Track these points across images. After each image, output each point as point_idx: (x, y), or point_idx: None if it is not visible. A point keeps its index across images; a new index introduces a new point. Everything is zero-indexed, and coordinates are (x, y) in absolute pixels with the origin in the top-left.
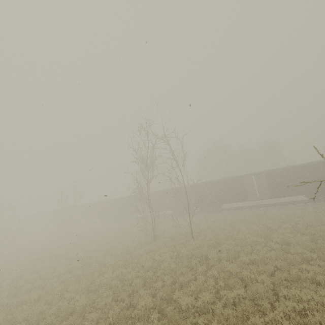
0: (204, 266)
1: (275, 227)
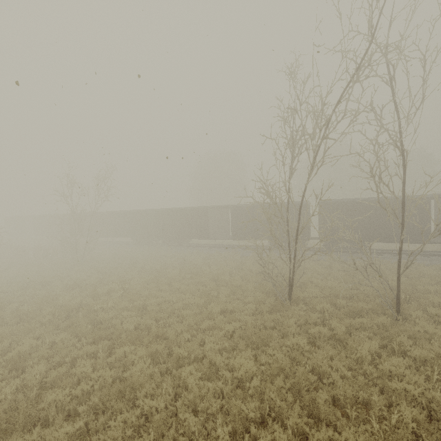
0: None
1: None
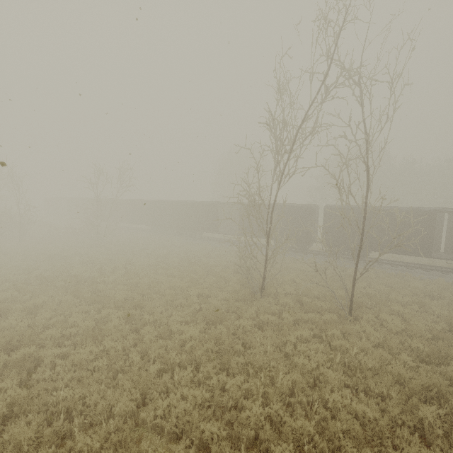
0: None
1: None
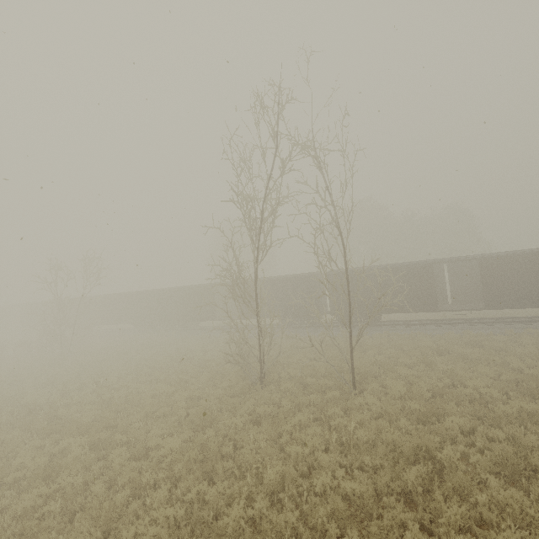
0: (462, 506)
1: (538, 375)
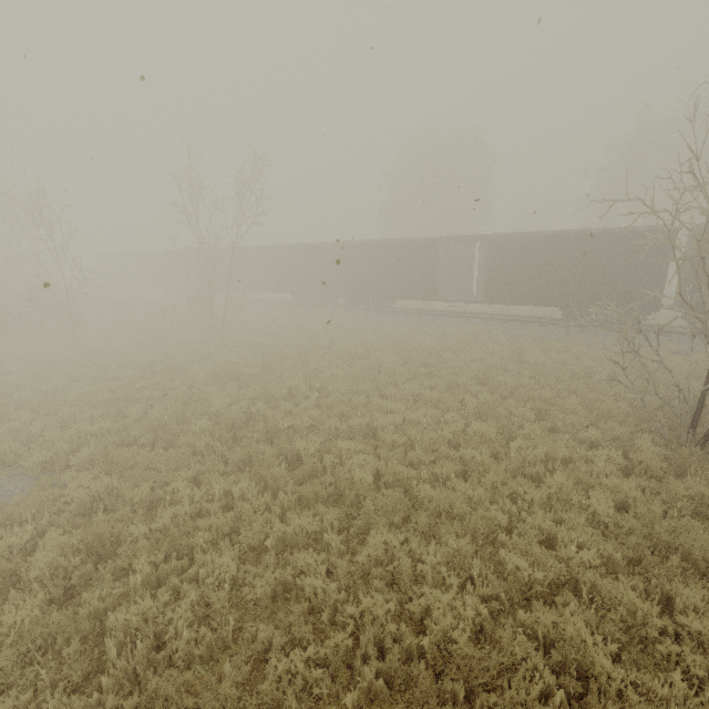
0: None
1: None
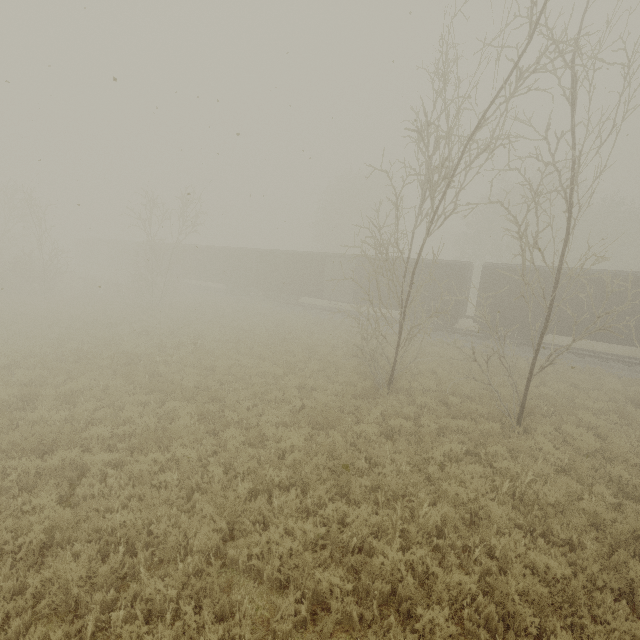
0: None
1: None
